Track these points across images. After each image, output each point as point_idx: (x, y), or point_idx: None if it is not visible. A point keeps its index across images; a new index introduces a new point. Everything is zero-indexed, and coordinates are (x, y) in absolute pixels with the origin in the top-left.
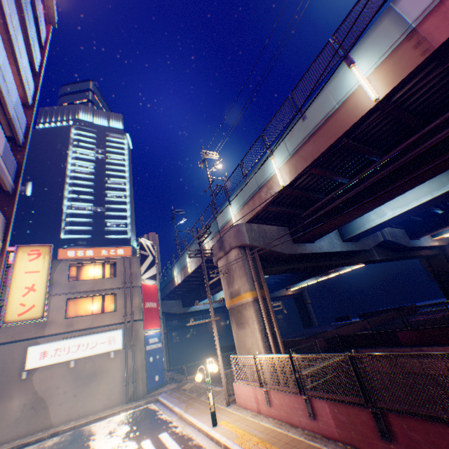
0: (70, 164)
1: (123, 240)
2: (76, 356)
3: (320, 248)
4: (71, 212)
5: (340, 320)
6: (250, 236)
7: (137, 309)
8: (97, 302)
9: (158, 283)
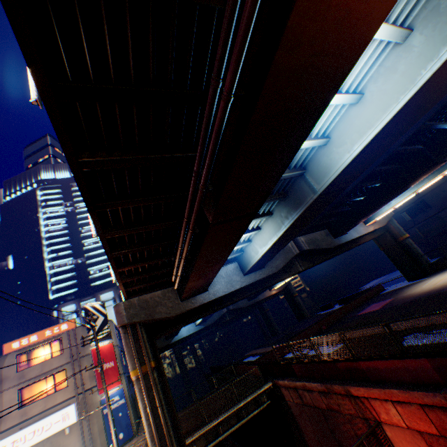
0: (43, 226)
1: (108, 283)
2: (33, 442)
3: (216, 293)
4: (54, 271)
5: (325, 309)
6: (128, 314)
7: (89, 378)
8: (50, 382)
9: (115, 339)
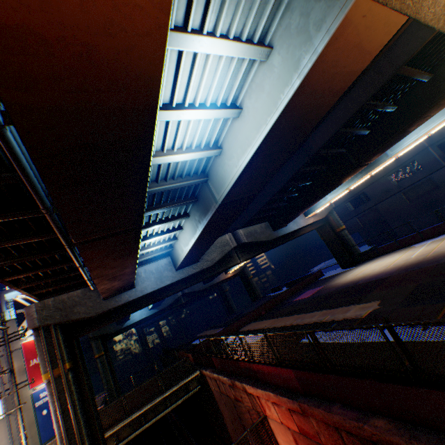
0: None
1: None
2: None
3: (143, 290)
4: None
5: (275, 291)
6: (41, 316)
7: (18, 373)
8: None
9: None
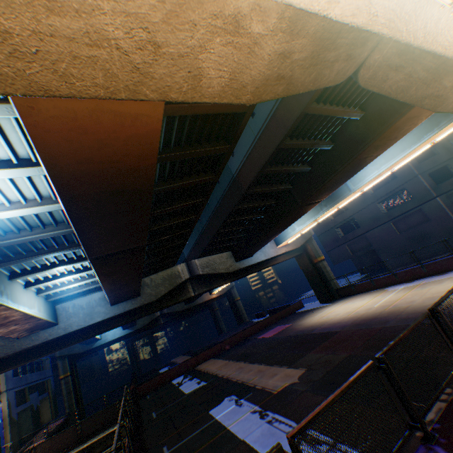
0: None
1: None
2: None
3: (68, 327)
4: None
5: (258, 317)
6: None
7: None
8: None
9: None
